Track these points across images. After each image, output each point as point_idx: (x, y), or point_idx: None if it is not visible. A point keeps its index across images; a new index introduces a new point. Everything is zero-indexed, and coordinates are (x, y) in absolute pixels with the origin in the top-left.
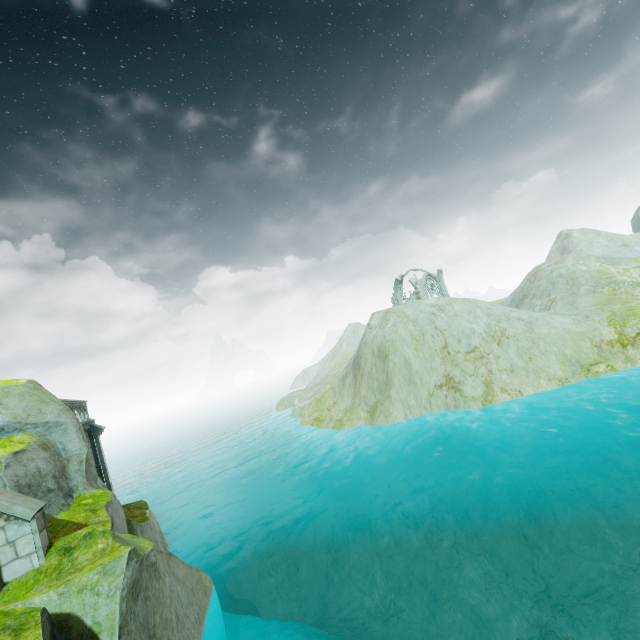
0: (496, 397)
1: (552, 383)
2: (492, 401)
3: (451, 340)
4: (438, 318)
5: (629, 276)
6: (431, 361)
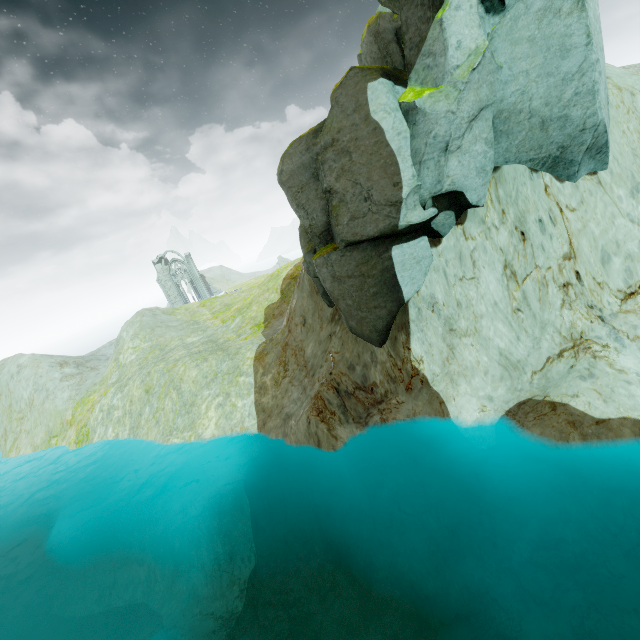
0: (11, 453)
1: (31, 449)
2: (8, 456)
3: (14, 401)
4: (11, 381)
5: (124, 356)
6: (3, 416)
